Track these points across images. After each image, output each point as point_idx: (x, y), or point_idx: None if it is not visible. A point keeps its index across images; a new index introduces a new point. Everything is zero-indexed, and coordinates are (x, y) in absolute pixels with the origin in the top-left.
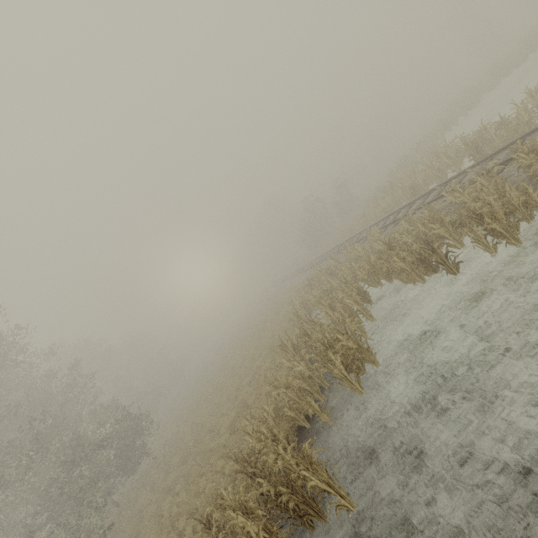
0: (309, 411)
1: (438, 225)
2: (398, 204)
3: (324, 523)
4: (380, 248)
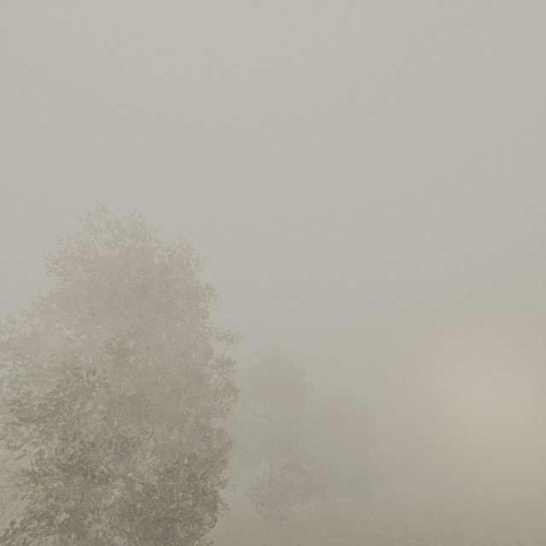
0: None
1: None
2: None
3: None
4: None
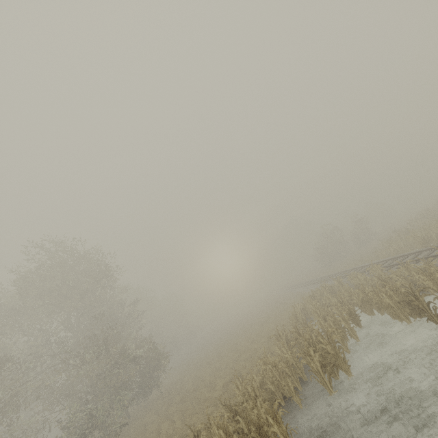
0: (286, 388)
1: (426, 278)
2: (410, 249)
3: None
4: (379, 283)
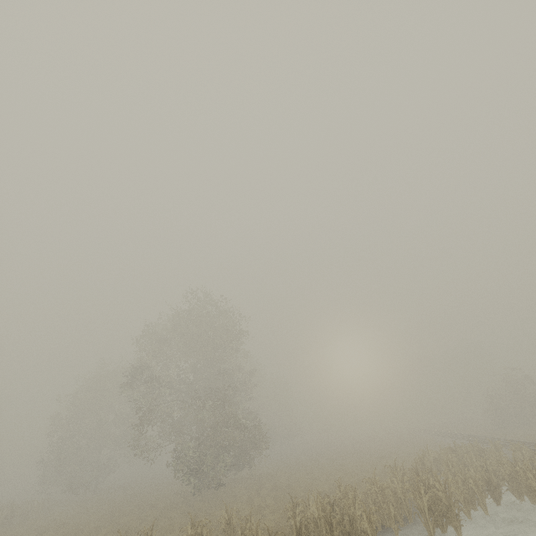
0: (386, 511)
1: None
2: None
3: None
4: None
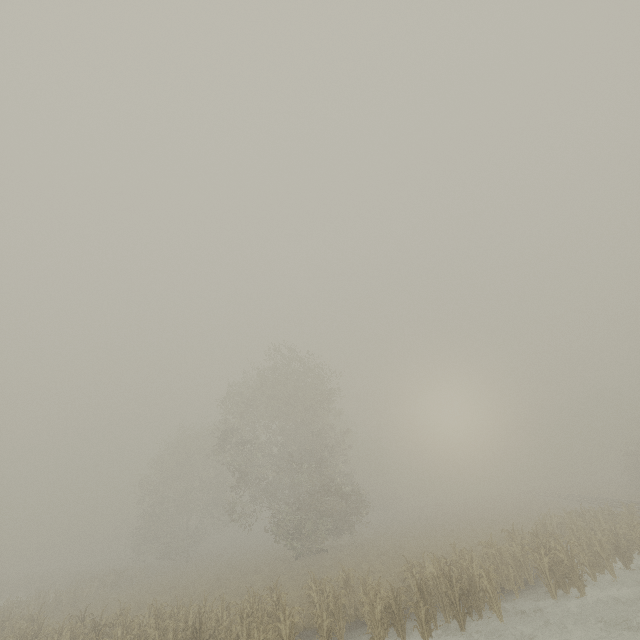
0: (505, 572)
1: None
2: None
3: (479, 616)
4: None
